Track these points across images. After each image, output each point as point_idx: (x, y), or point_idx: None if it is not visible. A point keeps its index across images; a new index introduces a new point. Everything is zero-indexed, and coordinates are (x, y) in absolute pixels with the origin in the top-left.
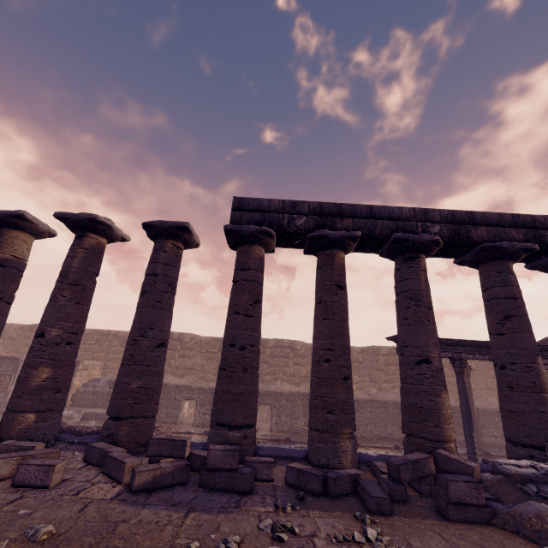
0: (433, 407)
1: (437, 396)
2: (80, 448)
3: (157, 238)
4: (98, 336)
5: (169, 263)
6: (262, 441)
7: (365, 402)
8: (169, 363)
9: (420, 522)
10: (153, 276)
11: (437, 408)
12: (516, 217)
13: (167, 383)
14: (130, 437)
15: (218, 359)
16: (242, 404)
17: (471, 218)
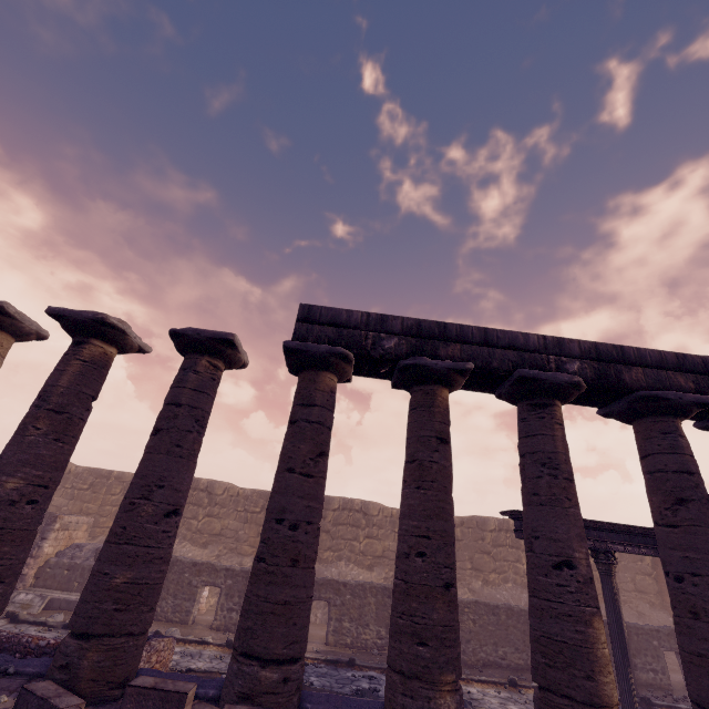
0: (582, 643)
1: (588, 625)
2: (15, 685)
3: (188, 352)
4: (94, 477)
5: (201, 389)
6: (312, 662)
7: (466, 605)
8: (188, 524)
9: None
10: (175, 407)
11: (589, 645)
12: (682, 358)
13: (181, 557)
14: (99, 672)
15: (260, 522)
16: (286, 621)
17: (621, 355)
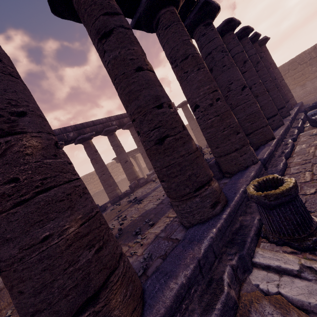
0: (132, 171)
1: (132, 168)
2: None
3: None
4: None
5: None
6: None
7: None
8: None
9: (138, 190)
10: None
11: (133, 170)
12: None
13: None
14: None
15: None
16: None
17: (122, 116)
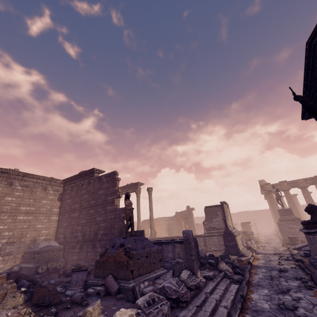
0: None
1: None
2: None
3: None
4: (258, 212)
5: None
6: None
7: None
8: None
9: None
10: None
11: None
12: None
13: None
14: None
15: None
16: None
17: None
